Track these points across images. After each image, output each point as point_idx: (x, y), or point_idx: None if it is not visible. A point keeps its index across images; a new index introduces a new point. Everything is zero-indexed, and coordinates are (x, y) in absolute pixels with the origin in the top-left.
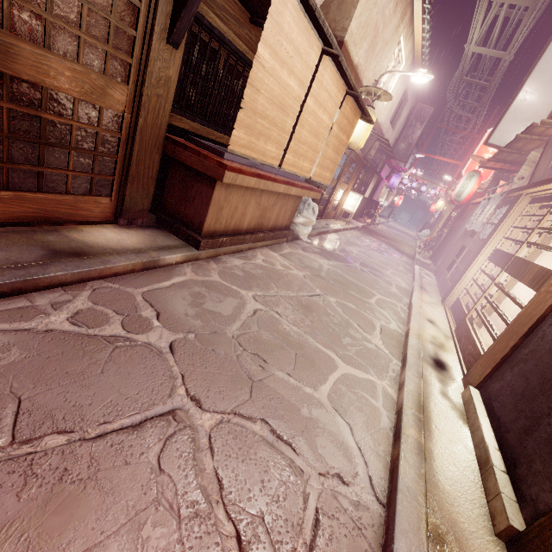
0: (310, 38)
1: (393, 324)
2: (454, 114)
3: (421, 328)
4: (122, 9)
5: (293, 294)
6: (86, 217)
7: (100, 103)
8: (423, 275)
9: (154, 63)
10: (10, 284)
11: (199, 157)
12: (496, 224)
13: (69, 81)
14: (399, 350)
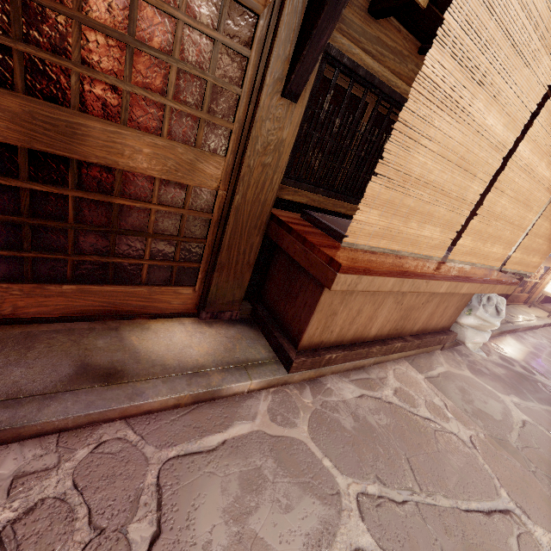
0: (546, 33)
1: None
2: None
3: None
4: (225, 62)
5: (446, 501)
6: (162, 309)
7: (187, 181)
8: None
9: (262, 124)
10: None
11: (304, 246)
12: None
13: (148, 159)
14: None
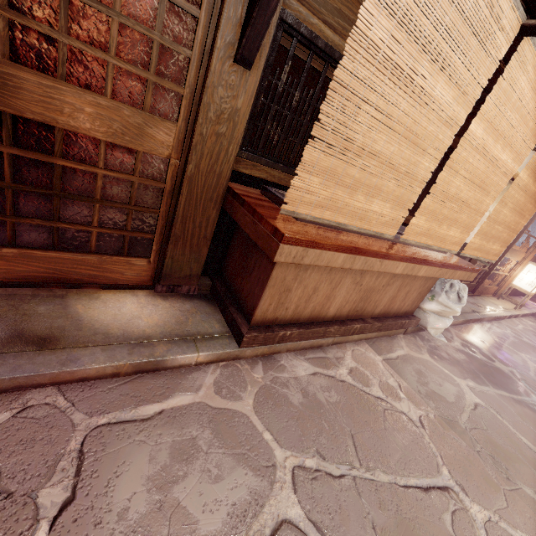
0: (494, 1)
1: None
2: None
3: None
4: (173, 21)
5: (384, 476)
6: (115, 280)
7: (136, 146)
8: None
9: (214, 91)
10: None
11: (254, 217)
12: None
13: (91, 119)
14: None
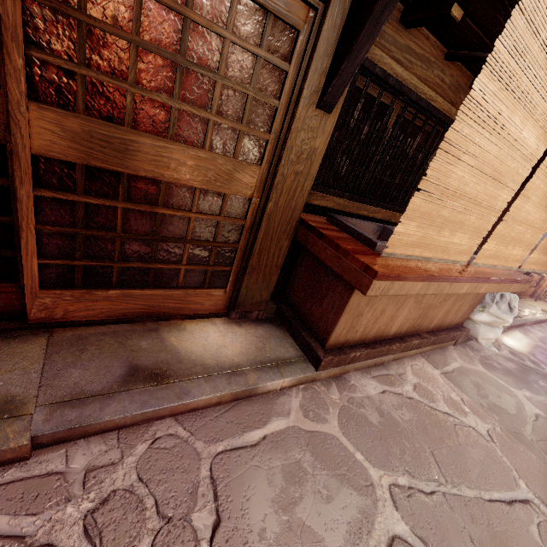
0: None
1: None
2: None
3: None
4: (265, 77)
5: (470, 491)
6: (195, 310)
7: (224, 190)
8: None
9: (297, 135)
10: (51, 434)
11: (337, 252)
12: None
13: (191, 171)
14: None
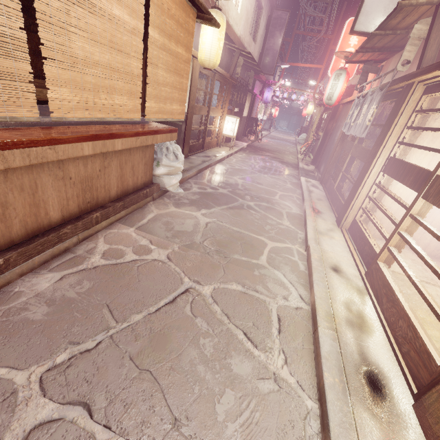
0: None
1: (293, 296)
2: (308, 17)
3: (329, 294)
4: None
5: (139, 316)
6: None
7: None
8: (310, 189)
9: None
10: None
11: None
12: (384, 126)
13: None
14: (310, 362)
